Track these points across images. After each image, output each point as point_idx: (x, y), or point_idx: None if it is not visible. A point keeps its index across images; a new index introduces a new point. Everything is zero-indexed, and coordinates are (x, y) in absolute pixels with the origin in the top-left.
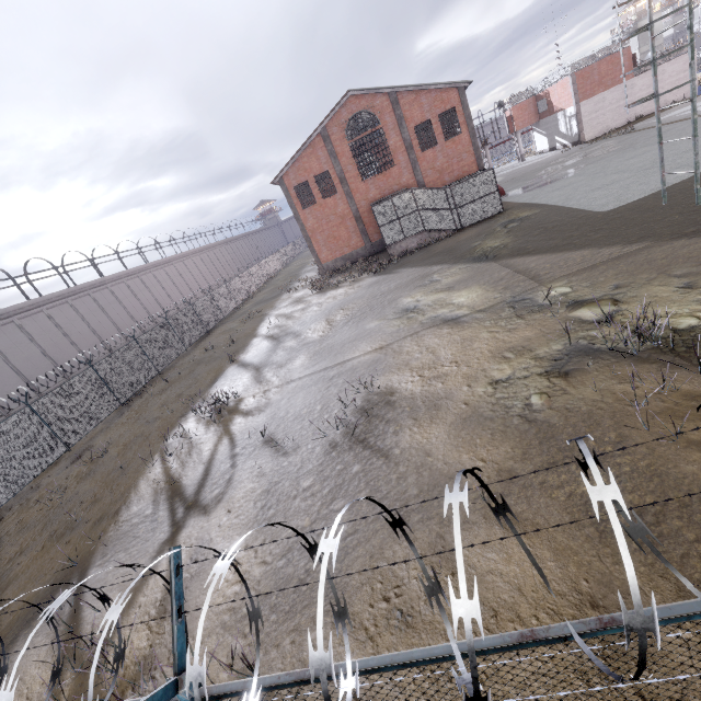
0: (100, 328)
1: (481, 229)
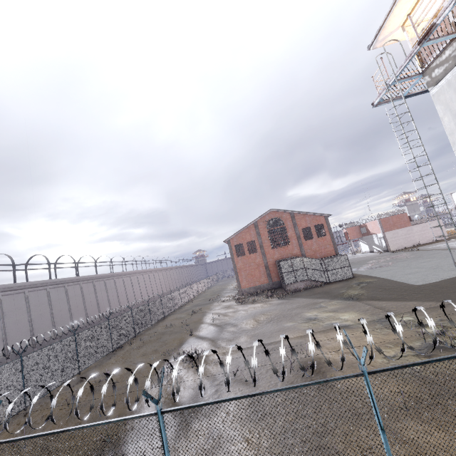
0: (101, 301)
1: (343, 284)
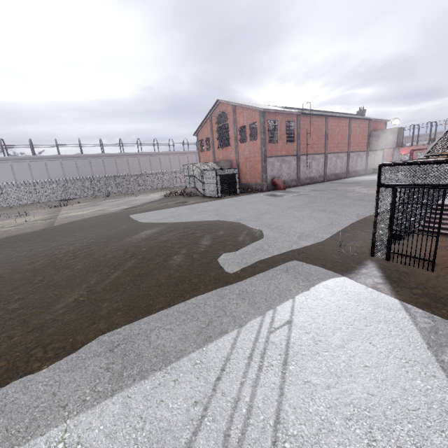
0: (144, 170)
1: (187, 199)
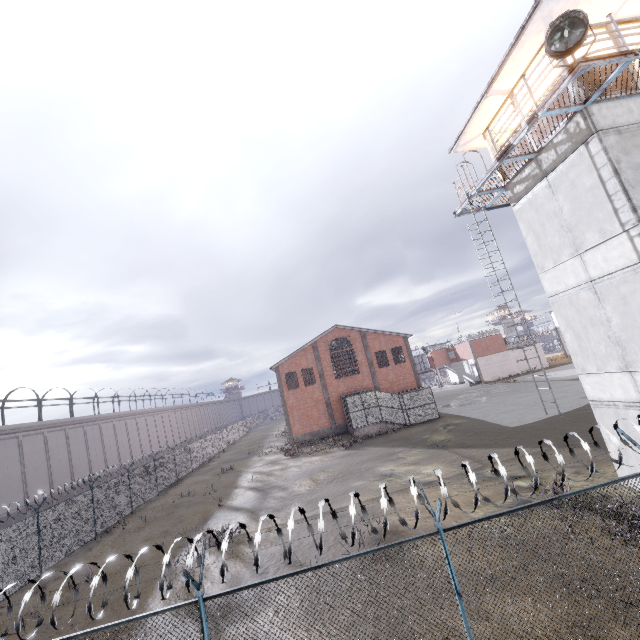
0: (76, 459)
1: (426, 427)
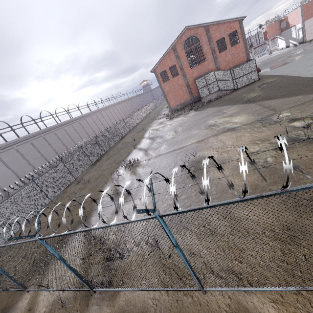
0: (82, 135)
1: (247, 88)
